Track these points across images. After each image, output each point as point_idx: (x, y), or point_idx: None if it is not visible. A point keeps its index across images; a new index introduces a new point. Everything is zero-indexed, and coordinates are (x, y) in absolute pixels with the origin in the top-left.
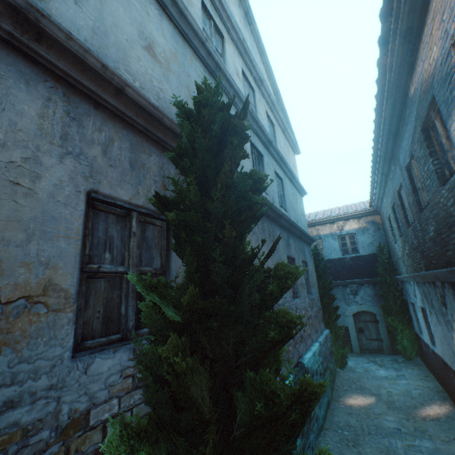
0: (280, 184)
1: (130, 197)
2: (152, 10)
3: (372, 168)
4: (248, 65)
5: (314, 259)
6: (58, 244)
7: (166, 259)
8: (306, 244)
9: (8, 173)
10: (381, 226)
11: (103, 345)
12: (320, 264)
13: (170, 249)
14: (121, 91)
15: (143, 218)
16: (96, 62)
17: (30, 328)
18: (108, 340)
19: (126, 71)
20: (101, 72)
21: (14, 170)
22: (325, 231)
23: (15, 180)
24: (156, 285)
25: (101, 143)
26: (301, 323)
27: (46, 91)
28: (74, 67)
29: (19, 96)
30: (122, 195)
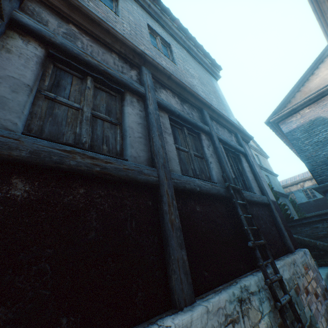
0: (267, 177)
1: None
2: None
3: None
4: None
5: (291, 204)
6: None
7: None
8: (285, 198)
9: None
10: None
11: None
12: (295, 206)
13: None
14: None
15: None
16: None
17: None
18: None
19: None
20: None
21: None
22: (293, 189)
23: None
24: None
25: None
26: (288, 209)
27: None
28: None
29: None
30: None
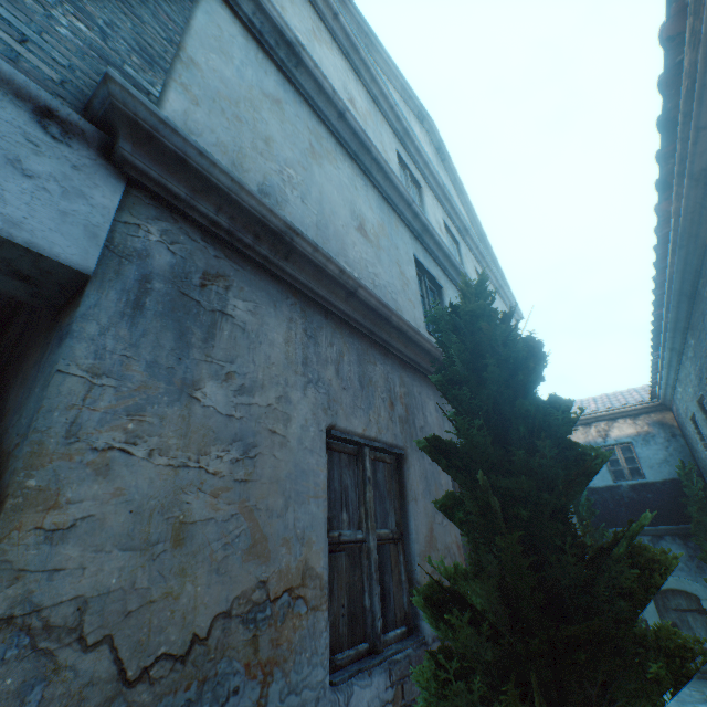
0: None
1: (363, 427)
2: (358, 182)
3: (652, 341)
4: (449, 213)
5: None
6: (309, 507)
7: (400, 514)
8: None
9: (267, 420)
10: (677, 430)
11: (352, 661)
12: (581, 499)
13: (406, 498)
14: (353, 293)
15: (373, 454)
16: (335, 269)
17: (294, 637)
18: (356, 652)
19: (345, 262)
20: (337, 278)
21: (271, 415)
22: (576, 438)
23: (272, 427)
24: (453, 575)
25: (333, 360)
26: (703, 653)
27: (288, 310)
28: (312, 277)
29: (270, 323)
30: (356, 426)
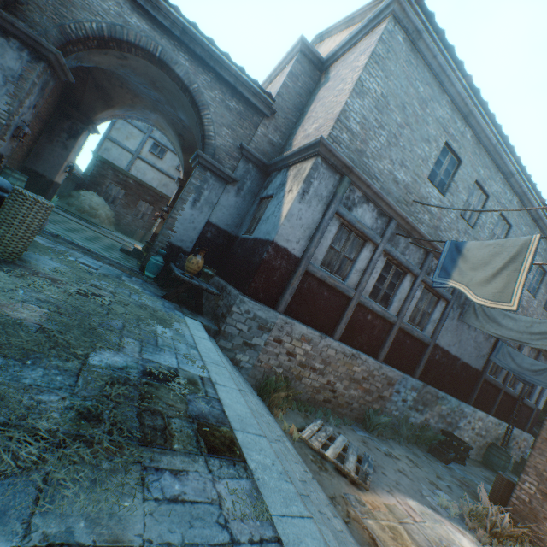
0: None
1: None
2: None
3: None
4: None
5: None
6: None
7: None
8: None
9: None
10: None
11: None
12: None
13: None
14: None
15: None
16: None
17: None
18: None
19: None
20: None
21: None
22: None
23: None
24: None
25: None
26: None
27: None
28: None
29: None
30: None
